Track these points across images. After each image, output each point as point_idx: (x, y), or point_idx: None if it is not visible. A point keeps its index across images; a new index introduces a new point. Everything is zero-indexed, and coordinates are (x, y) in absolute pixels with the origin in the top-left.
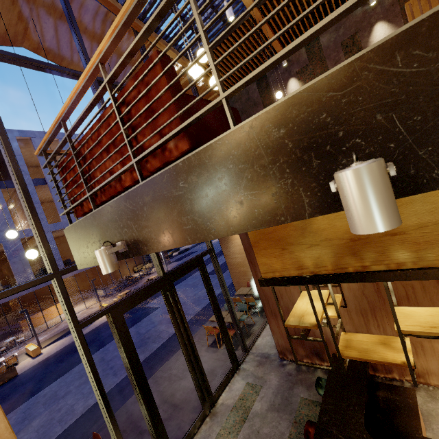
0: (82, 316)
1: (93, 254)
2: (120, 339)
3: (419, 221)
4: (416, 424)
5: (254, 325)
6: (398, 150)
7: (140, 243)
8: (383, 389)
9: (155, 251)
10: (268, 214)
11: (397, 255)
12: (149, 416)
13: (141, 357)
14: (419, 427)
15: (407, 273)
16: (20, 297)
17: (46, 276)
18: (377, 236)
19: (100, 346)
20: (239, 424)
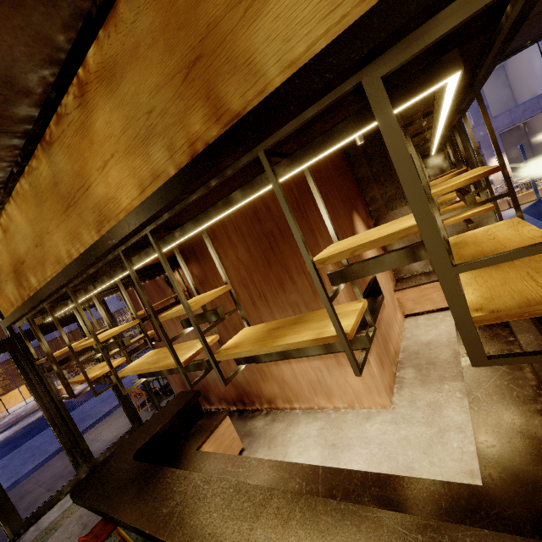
0: (34, 404)
1: None
2: None
3: (24, 249)
4: (201, 441)
5: None
6: None
7: None
8: (205, 418)
9: None
10: None
11: (32, 281)
12: None
13: None
14: (200, 443)
15: (35, 295)
16: None
17: None
18: (20, 266)
19: (36, 433)
20: None
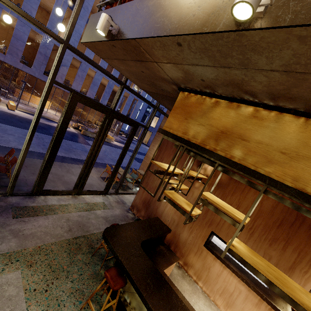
0: (50, 115)
1: (96, 34)
2: (66, 111)
3: (261, 139)
4: (165, 266)
5: (131, 189)
6: (283, 0)
7: (126, 31)
8: (165, 247)
9: (130, 37)
10: (201, 25)
11: (235, 151)
12: (47, 160)
13: (62, 154)
14: (165, 267)
15: (231, 161)
16: (27, 76)
17: (61, 38)
18: (235, 136)
19: (47, 133)
20: (83, 209)
